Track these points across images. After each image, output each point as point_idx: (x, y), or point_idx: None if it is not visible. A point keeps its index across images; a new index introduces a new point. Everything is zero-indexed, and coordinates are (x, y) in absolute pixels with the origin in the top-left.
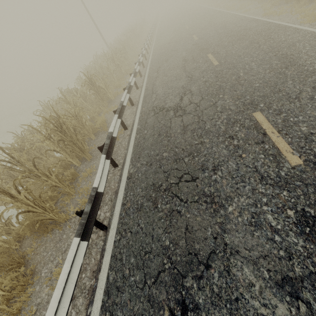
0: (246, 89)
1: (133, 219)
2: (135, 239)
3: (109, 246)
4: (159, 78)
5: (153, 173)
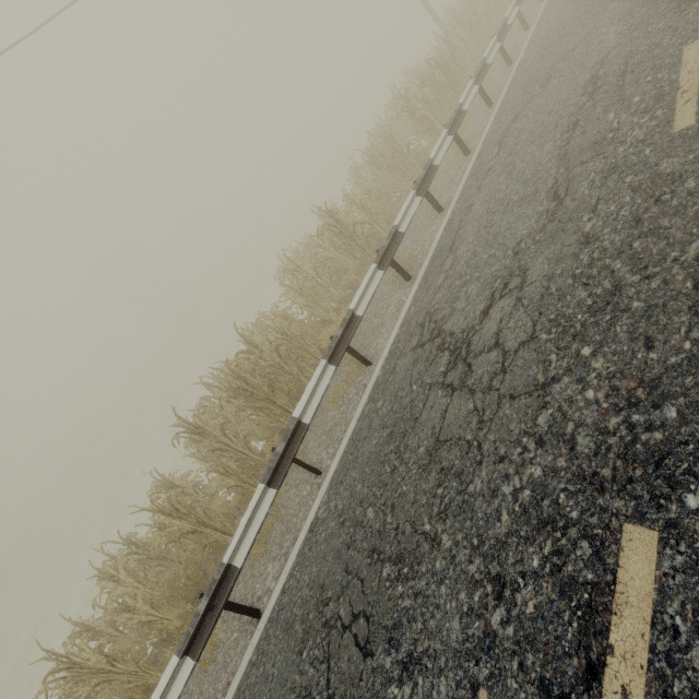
0: (697, 350)
1: (276, 641)
2: (260, 690)
3: (244, 661)
4: (489, 181)
5: (335, 552)
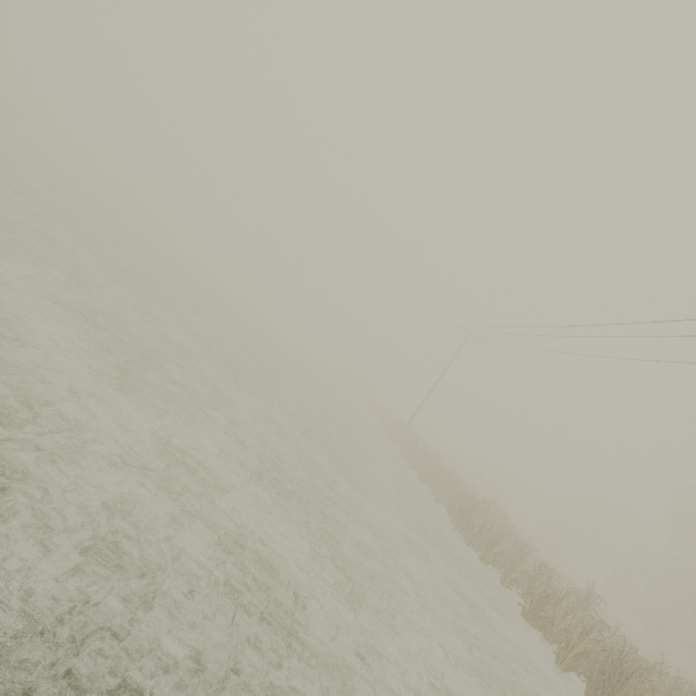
0: None
1: None
2: None
3: None
4: None
5: None
